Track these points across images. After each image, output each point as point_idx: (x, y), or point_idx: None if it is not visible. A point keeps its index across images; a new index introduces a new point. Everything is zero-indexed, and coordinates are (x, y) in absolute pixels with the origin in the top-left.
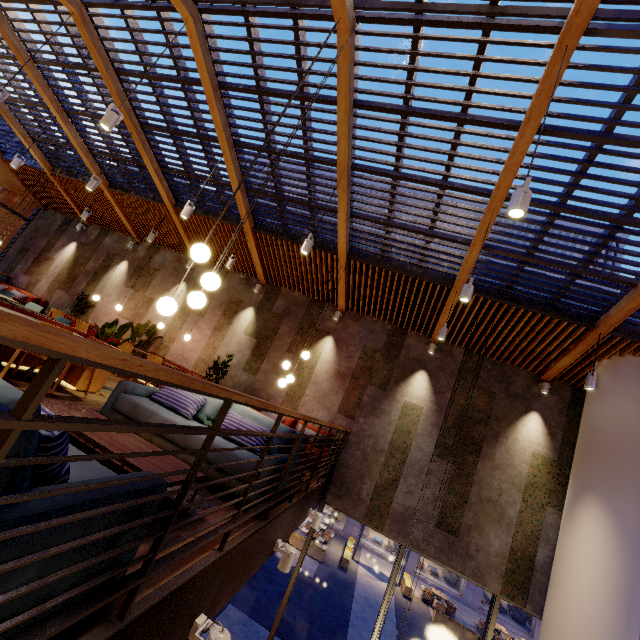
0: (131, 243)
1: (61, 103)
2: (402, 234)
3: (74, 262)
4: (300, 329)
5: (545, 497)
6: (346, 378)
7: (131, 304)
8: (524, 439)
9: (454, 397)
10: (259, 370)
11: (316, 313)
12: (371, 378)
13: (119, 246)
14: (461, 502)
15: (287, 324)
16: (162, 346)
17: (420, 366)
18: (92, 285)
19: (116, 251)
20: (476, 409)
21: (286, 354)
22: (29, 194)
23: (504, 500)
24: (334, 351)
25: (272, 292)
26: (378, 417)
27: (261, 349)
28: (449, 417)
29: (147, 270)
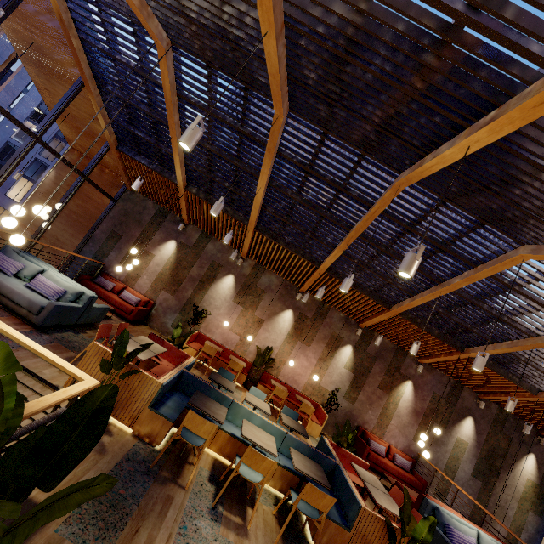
0: (241, 261)
1: (272, 179)
2: (531, 368)
3: (176, 263)
4: (388, 371)
5: (529, 506)
6: (420, 415)
7: (242, 321)
8: (524, 470)
9: (488, 438)
10: (356, 400)
11: (401, 360)
12: (437, 418)
13: (223, 257)
14: (484, 506)
15: (378, 365)
16: (274, 367)
17: (469, 413)
18: (199, 293)
19: (221, 262)
20: (500, 448)
21: (377, 390)
22: (123, 177)
23: (508, 506)
24: (412, 393)
25: (367, 335)
26: (439, 446)
27: (358, 383)
28: (483, 451)
29: (254, 290)
